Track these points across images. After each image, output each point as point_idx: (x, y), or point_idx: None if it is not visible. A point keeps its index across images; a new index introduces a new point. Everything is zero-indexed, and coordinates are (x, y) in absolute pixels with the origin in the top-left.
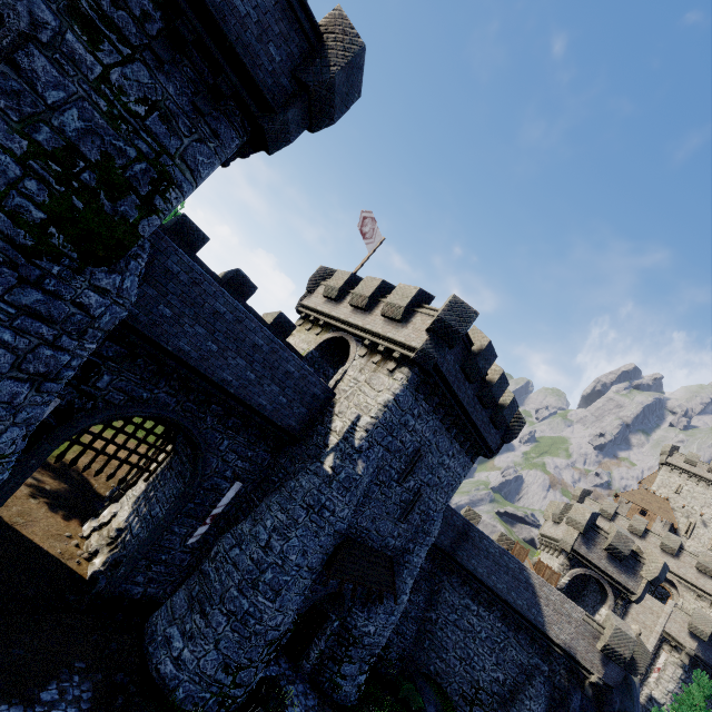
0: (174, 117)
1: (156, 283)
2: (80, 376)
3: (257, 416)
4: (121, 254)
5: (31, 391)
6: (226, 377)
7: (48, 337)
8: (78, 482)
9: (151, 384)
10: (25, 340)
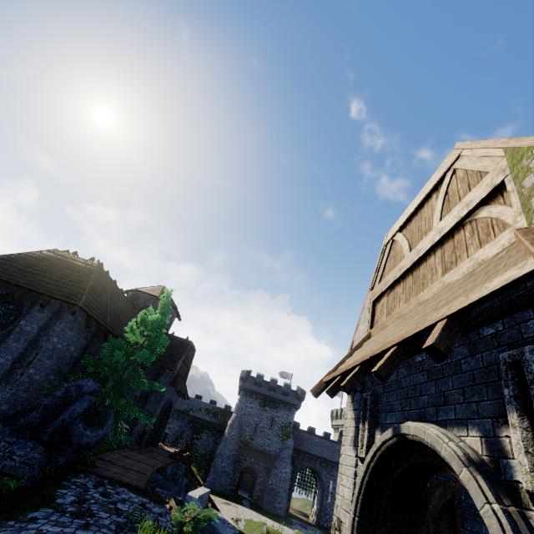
0: (288, 414)
1: (295, 438)
2: (292, 462)
3: (327, 461)
4: (290, 435)
5: (289, 460)
6: (315, 452)
7: (288, 451)
8: (304, 513)
9: (303, 460)
10: (286, 452)
